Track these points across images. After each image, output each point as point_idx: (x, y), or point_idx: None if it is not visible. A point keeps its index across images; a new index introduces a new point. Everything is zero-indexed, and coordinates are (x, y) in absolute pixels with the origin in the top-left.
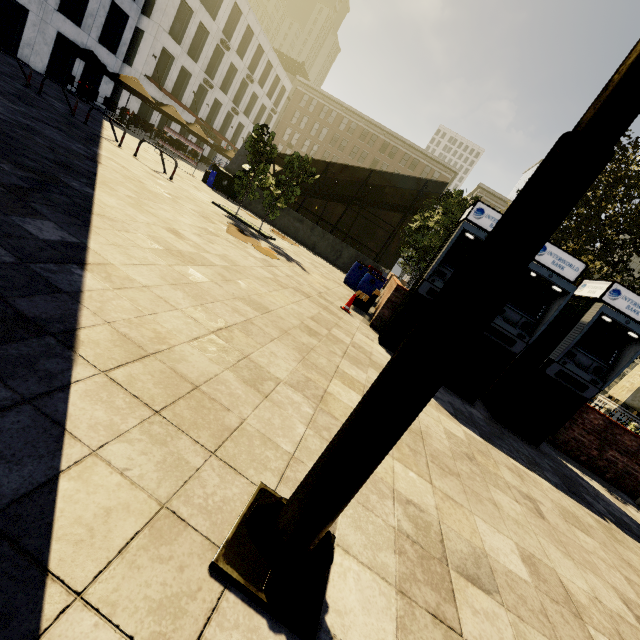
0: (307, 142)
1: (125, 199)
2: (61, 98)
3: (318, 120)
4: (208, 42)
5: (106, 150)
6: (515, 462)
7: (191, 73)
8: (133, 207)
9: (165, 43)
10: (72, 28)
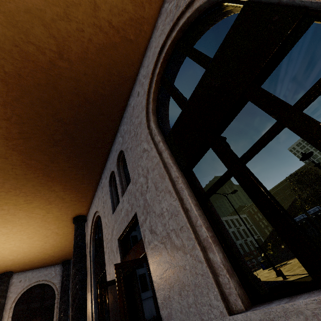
0: None
1: None
2: None
3: None
4: None
5: None
6: None
7: None
8: None
9: None
10: None
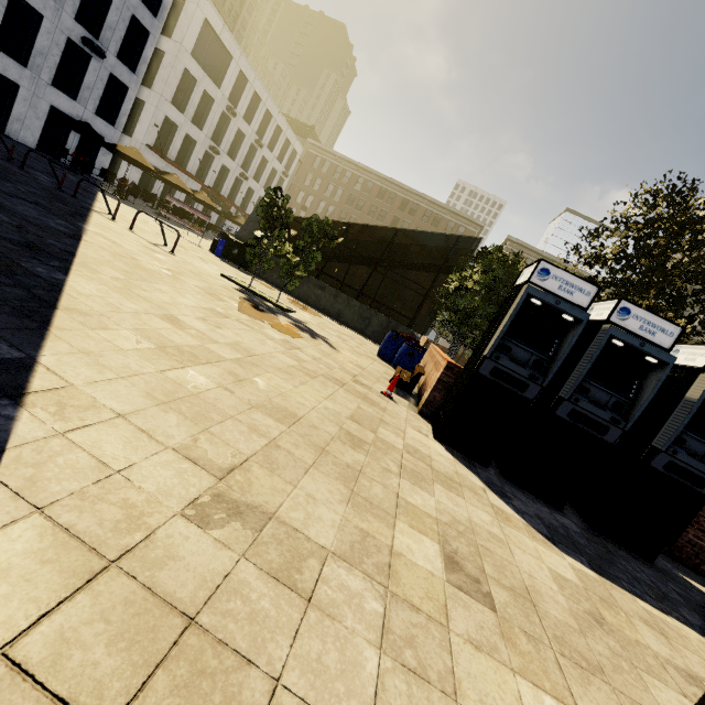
0: (322, 204)
1: (109, 282)
2: (50, 171)
3: (332, 181)
4: (213, 109)
5: (95, 224)
6: (645, 604)
7: (196, 141)
8: (119, 292)
9: (167, 112)
10: (67, 101)
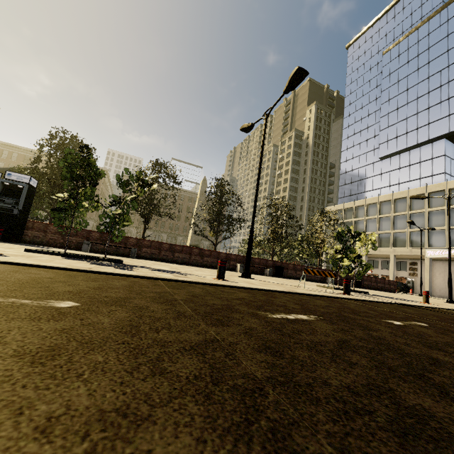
0: None
1: None
2: None
3: None
4: None
5: None
6: None
7: None
8: None
9: None
10: None
